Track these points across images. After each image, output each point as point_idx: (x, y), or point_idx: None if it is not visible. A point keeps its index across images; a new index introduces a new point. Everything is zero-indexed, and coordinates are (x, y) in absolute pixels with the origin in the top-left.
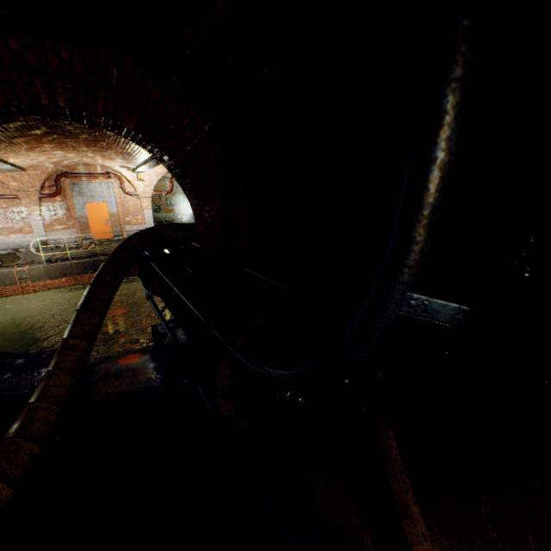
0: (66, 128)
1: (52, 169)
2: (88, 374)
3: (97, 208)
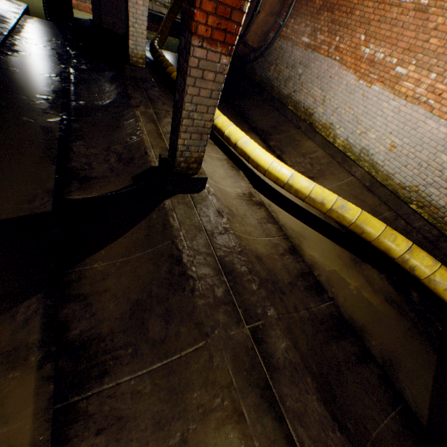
0: None
1: None
2: None
3: None
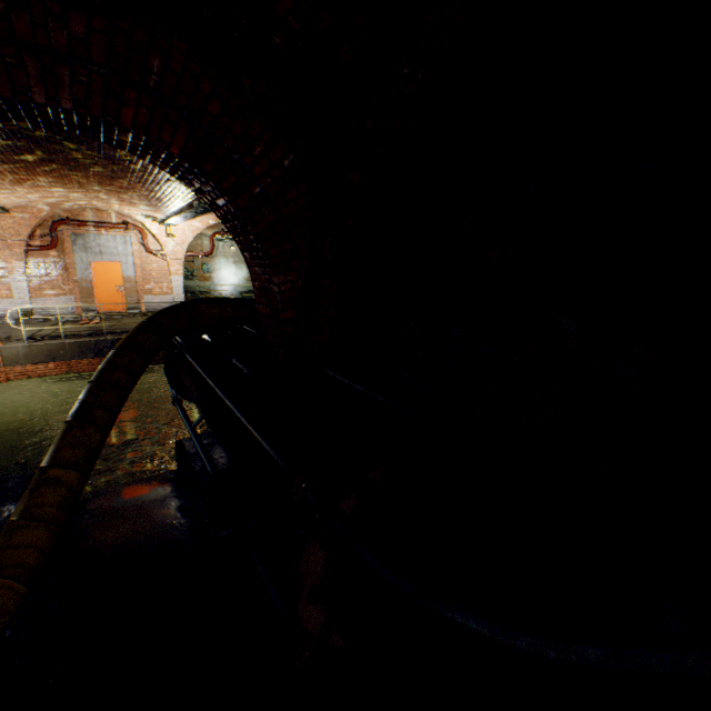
0: (72, 155)
1: (47, 212)
2: (76, 515)
3: (107, 270)
